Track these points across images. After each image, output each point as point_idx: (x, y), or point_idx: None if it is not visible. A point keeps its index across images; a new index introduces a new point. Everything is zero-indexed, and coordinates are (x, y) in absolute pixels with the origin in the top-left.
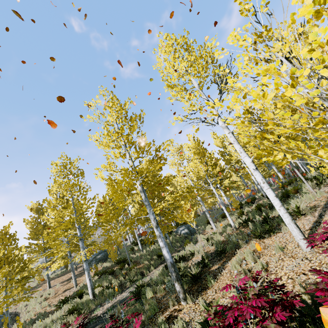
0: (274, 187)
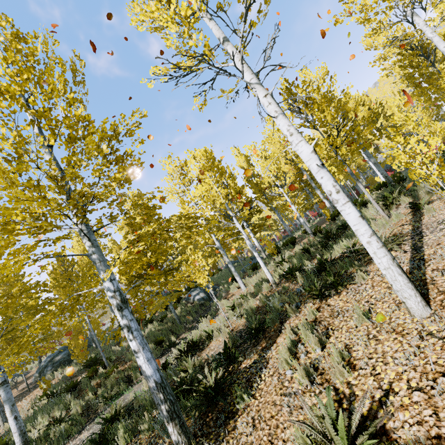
0: (314, 223)
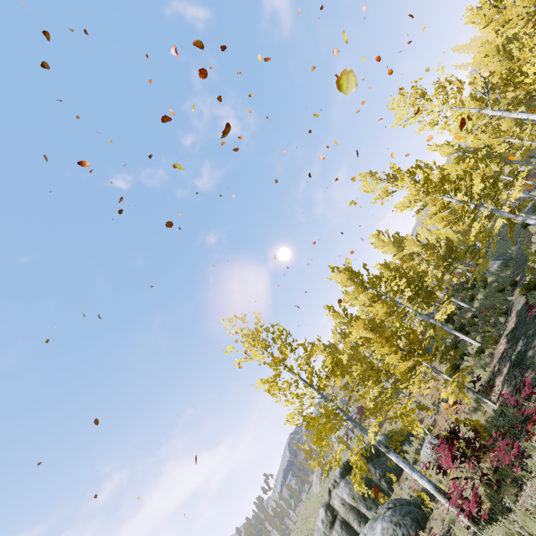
0: None
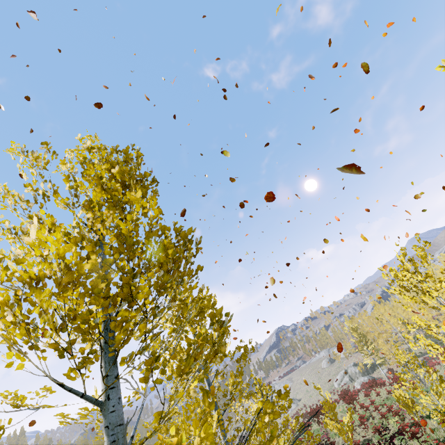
0: None
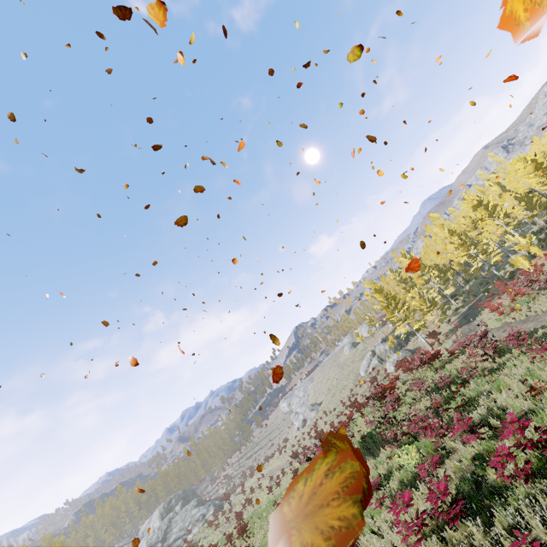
0: None
